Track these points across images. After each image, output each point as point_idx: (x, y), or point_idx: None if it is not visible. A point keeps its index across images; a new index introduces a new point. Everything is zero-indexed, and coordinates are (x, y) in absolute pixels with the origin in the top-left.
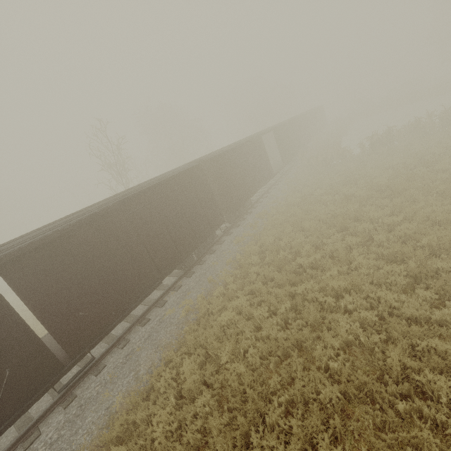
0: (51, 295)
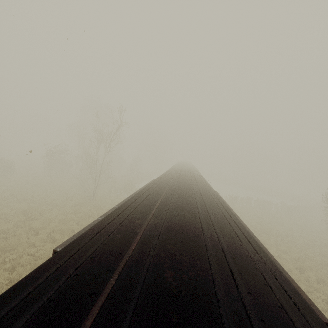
0: None
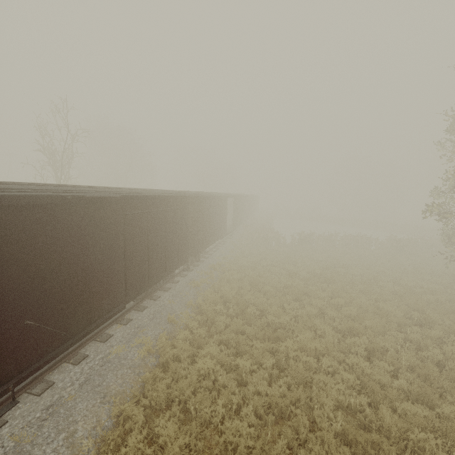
0: (4, 280)
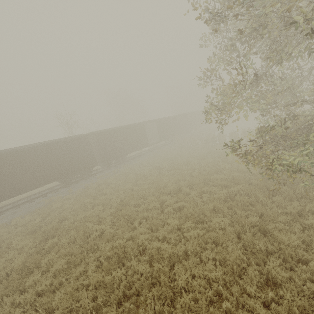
0: None
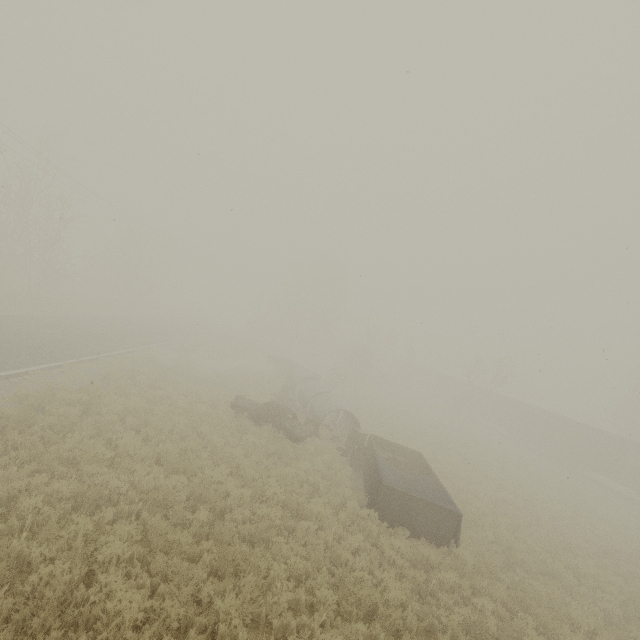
0: None
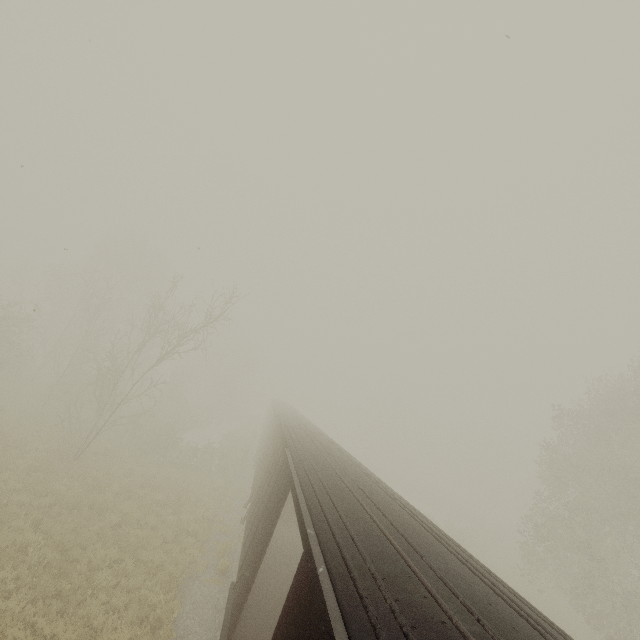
0: None
